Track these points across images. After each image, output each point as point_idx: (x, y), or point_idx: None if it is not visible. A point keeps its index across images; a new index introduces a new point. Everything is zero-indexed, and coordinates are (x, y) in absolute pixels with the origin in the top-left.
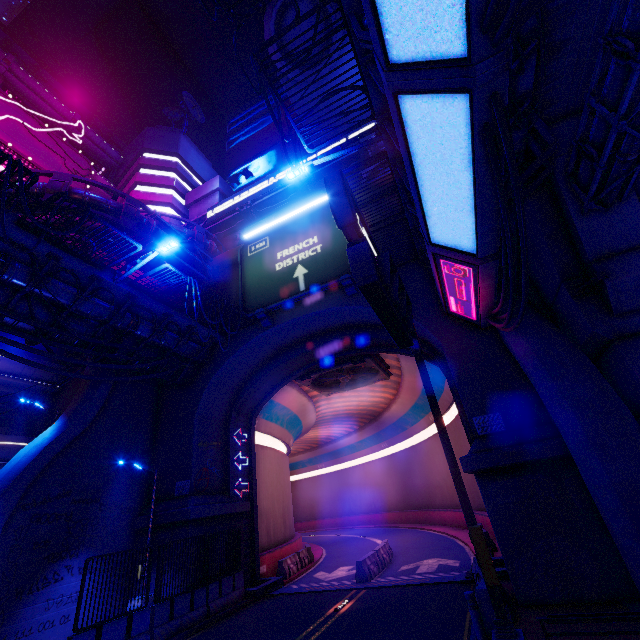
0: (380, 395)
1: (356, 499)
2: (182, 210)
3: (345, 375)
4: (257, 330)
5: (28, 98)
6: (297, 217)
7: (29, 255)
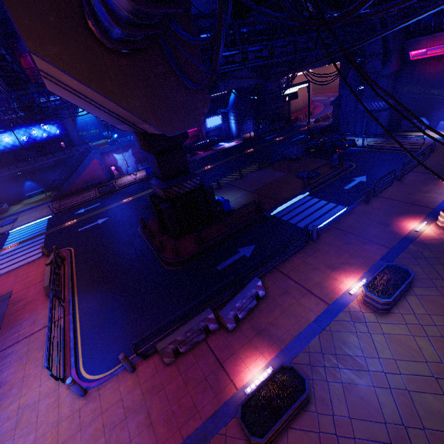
0: None
1: None
2: None
3: None
4: None
5: None
6: None
7: None
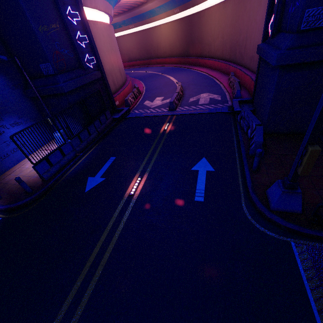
0: None
1: (155, 50)
2: None
3: None
4: None
5: None
6: None
7: None
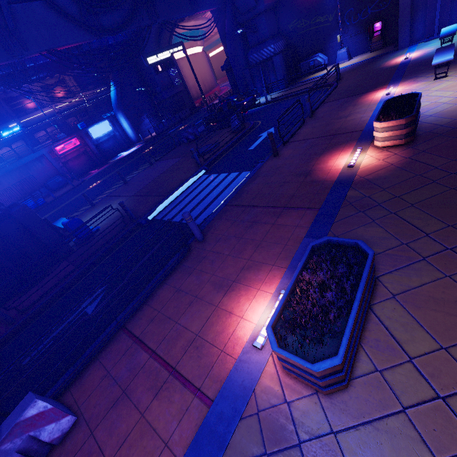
0: None
1: None
2: None
3: None
4: None
5: None
6: None
7: None
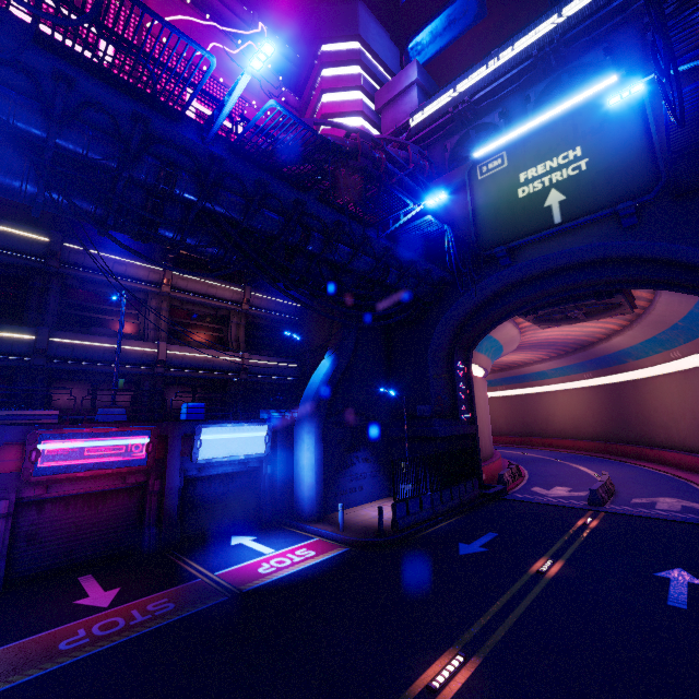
0: (602, 326)
1: (541, 423)
2: (372, 117)
3: (577, 310)
4: (492, 269)
5: (213, 9)
6: (549, 120)
7: (321, 224)
